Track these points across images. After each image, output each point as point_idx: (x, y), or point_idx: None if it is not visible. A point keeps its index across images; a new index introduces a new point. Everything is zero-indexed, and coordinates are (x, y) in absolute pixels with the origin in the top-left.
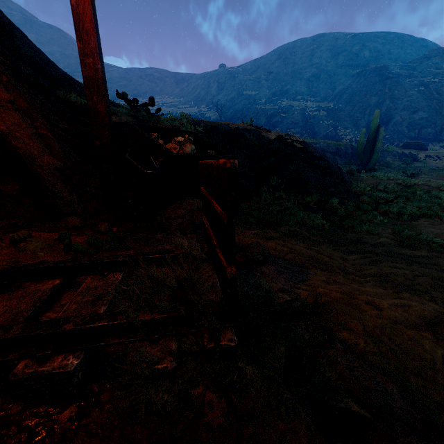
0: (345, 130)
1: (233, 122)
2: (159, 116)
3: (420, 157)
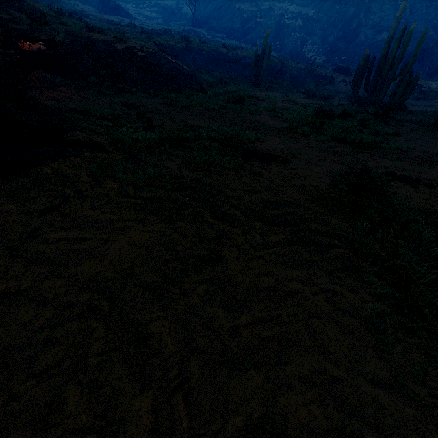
0: (312, 46)
1: (209, 23)
2: (49, 25)
3: (337, 81)
